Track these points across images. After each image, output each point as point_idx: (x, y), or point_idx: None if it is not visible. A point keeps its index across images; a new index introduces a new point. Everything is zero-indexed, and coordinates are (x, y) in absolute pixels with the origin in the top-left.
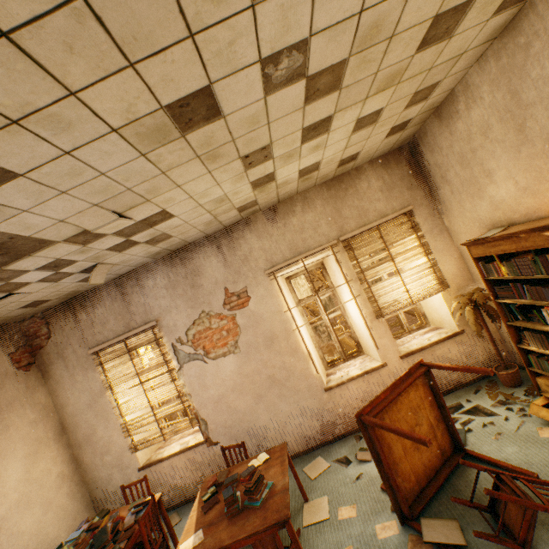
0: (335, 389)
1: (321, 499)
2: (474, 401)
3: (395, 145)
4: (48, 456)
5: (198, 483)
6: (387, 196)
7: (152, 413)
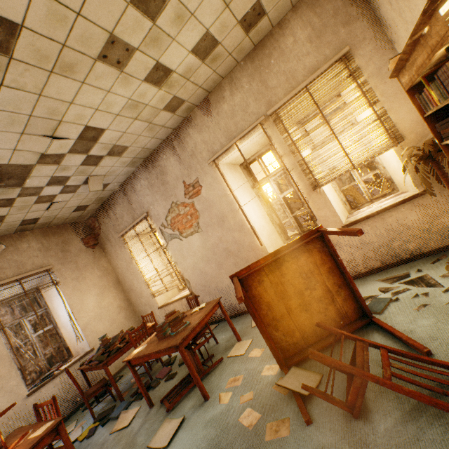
0: None
1: (247, 341)
2: (425, 271)
3: None
4: (111, 296)
5: None
6: (317, 45)
7: (157, 274)
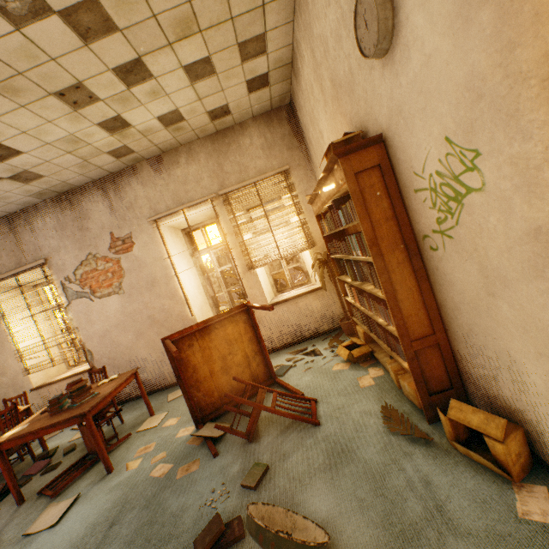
0: None
1: (162, 414)
2: (317, 346)
3: (273, 102)
4: None
5: None
6: (267, 154)
7: (43, 342)
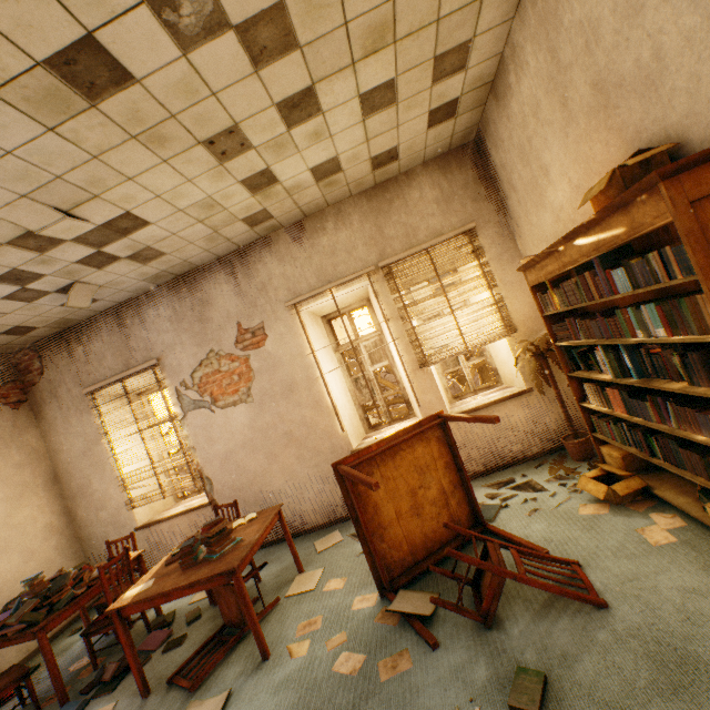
0: None
1: (316, 571)
2: (530, 476)
3: (454, 140)
4: (35, 504)
5: None
6: (444, 209)
7: (151, 466)
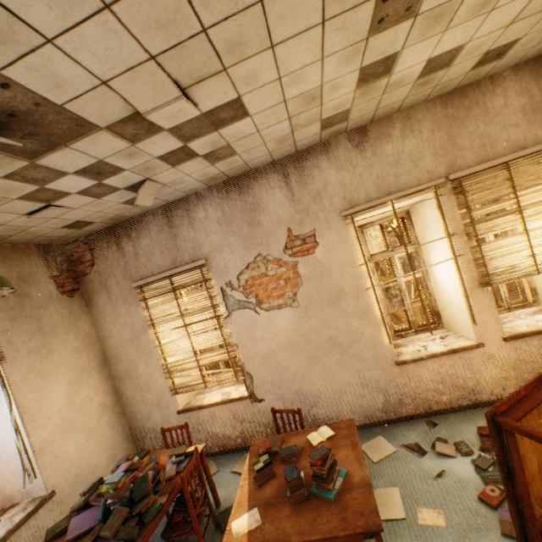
0: (409, 365)
1: (390, 491)
2: None
3: None
4: (90, 385)
5: (238, 436)
6: (530, 119)
7: (194, 358)
